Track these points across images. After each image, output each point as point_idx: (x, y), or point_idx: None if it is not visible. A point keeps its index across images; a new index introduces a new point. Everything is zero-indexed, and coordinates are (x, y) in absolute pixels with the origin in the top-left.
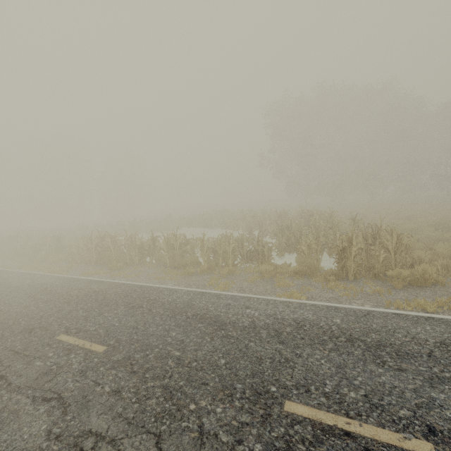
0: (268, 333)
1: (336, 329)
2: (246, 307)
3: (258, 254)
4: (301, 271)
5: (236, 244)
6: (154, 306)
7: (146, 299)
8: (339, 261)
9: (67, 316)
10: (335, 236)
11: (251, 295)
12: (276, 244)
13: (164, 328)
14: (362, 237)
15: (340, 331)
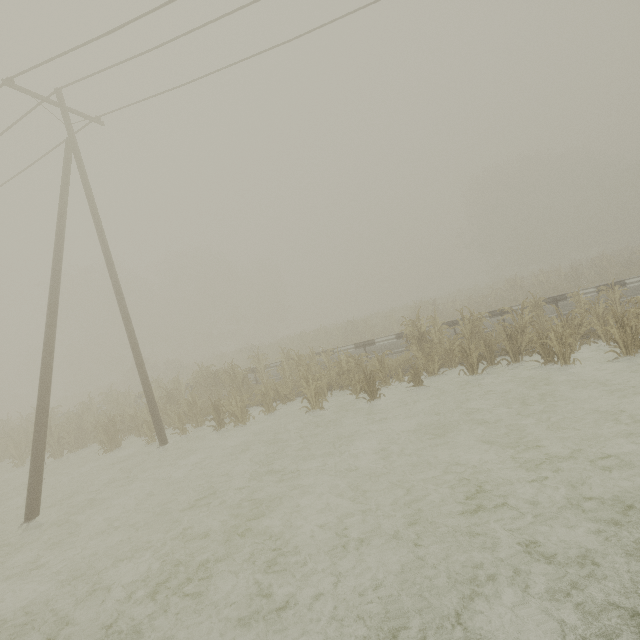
0: None
1: None
2: None
3: None
4: None
5: None
6: None
7: None
8: None
9: None
10: None
11: None
12: None
13: None
14: None
15: None
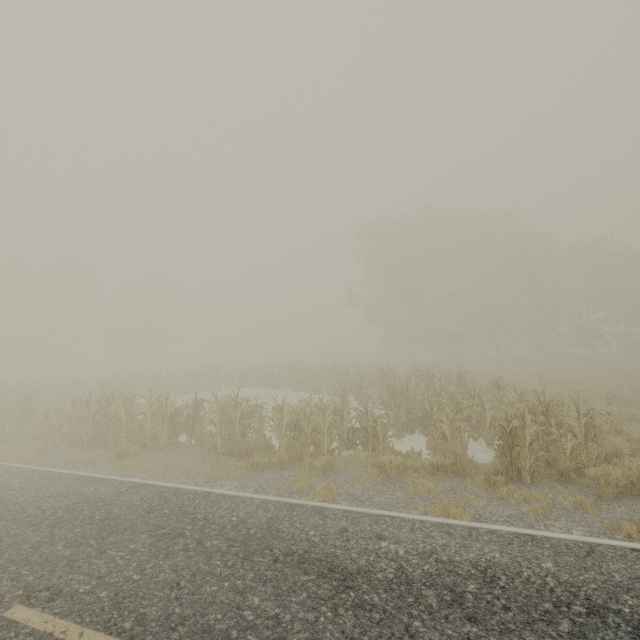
0: (439, 596)
1: (556, 585)
2: (379, 536)
3: (368, 435)
4: (447, 466)
5: (335, 416)
6: (207, 533)
7: (190, 517)
8: (505, 451)
9: (31, 556)
10: (483, 408)
11: (378, 511)
12: (392, 418)
13: (234, 586)
14: (528, 411)
15: (565, 590)
